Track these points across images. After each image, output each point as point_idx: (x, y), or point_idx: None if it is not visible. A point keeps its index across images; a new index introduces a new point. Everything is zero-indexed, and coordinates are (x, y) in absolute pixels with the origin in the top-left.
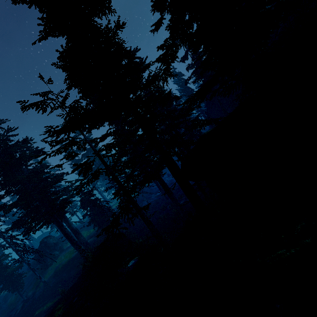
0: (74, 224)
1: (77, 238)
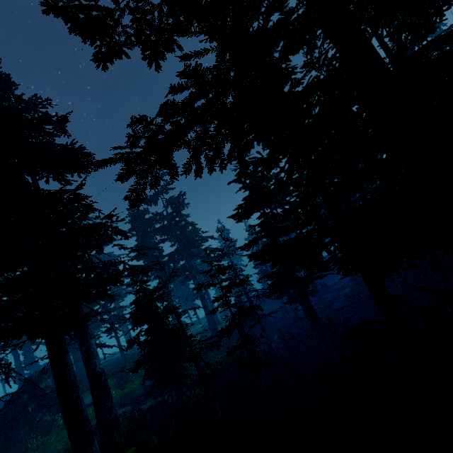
0: (109, 355)
1: (93, 403)
